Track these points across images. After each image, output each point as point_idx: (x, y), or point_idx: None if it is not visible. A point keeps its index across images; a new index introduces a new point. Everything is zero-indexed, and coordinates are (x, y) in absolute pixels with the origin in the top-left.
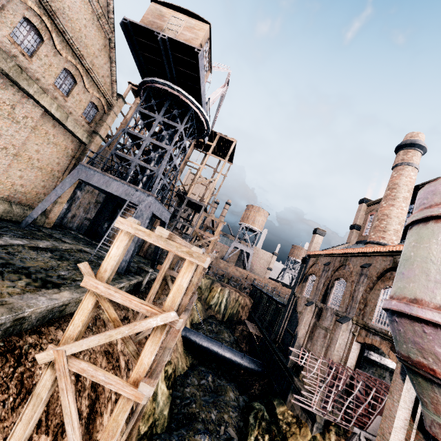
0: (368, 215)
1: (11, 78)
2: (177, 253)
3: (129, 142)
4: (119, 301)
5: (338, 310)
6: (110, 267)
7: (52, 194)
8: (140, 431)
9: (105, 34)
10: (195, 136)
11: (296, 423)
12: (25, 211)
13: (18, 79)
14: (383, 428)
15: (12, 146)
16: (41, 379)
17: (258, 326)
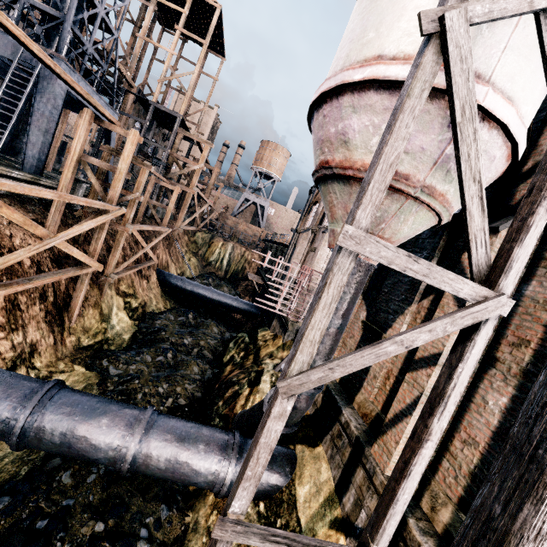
0: None
1: None
2: None
3: None
4: None
5: None
6: None
7: None
8: (81, 343)
9: None
10: None
11: (273, 338)
12: None
13: None
14: None
15: None
16: None
17: (262, 277)
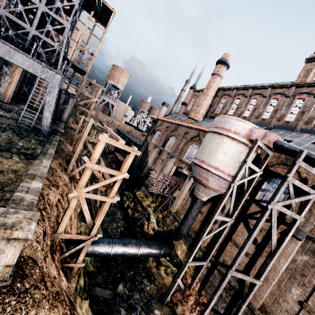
0: (192, 98)
1: None
2: (128, 150)
3: (20, 5)
4: (104, 171)
5: (170, 152)
6: (97, 157)
7: None
8: (78, 212)
9: None
10: (83, 5)
11: (145, 197)
12: None
13: None
14: (179, 194)
15: None
16: (72, 202)
17: (123, 156)
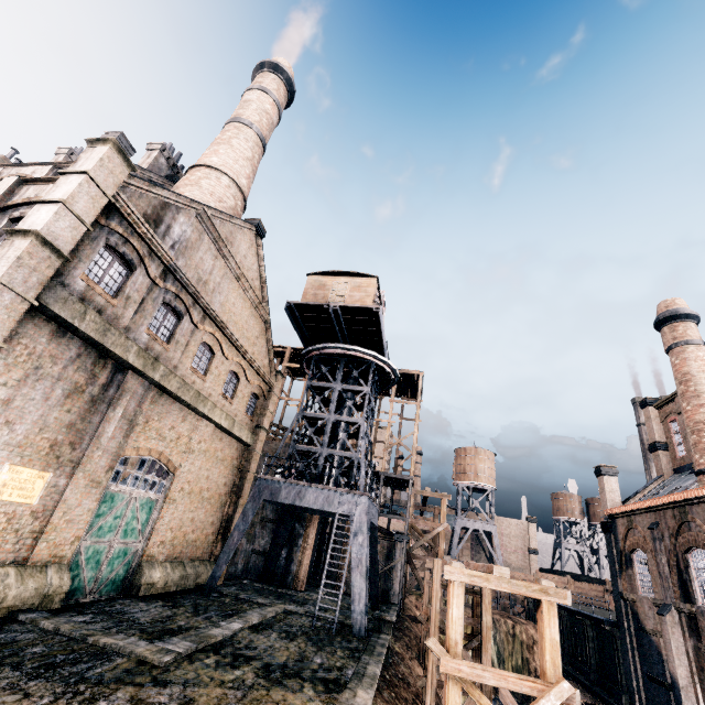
0: (666, 422)
1: (191, 406)
2: (529, 594)
3: (309, 429)
4: (492, 683)
5: None
6: (459, 635)
7: (233, 533)
8: None
9: (261, 318)
10: (378, 389)
11: None
12: (197, 569)
13: (196, 404)
14: None
15: (187, 483)
16: None
17: (583, 684)
